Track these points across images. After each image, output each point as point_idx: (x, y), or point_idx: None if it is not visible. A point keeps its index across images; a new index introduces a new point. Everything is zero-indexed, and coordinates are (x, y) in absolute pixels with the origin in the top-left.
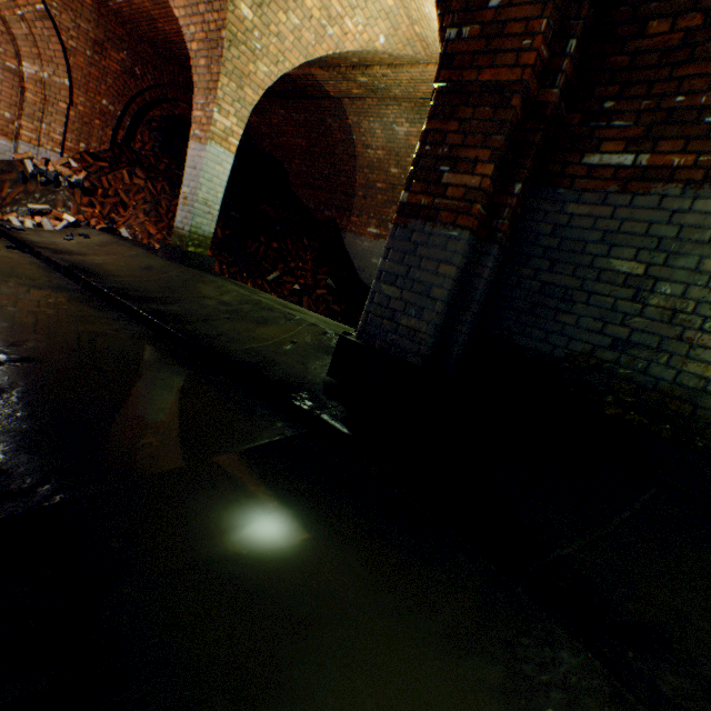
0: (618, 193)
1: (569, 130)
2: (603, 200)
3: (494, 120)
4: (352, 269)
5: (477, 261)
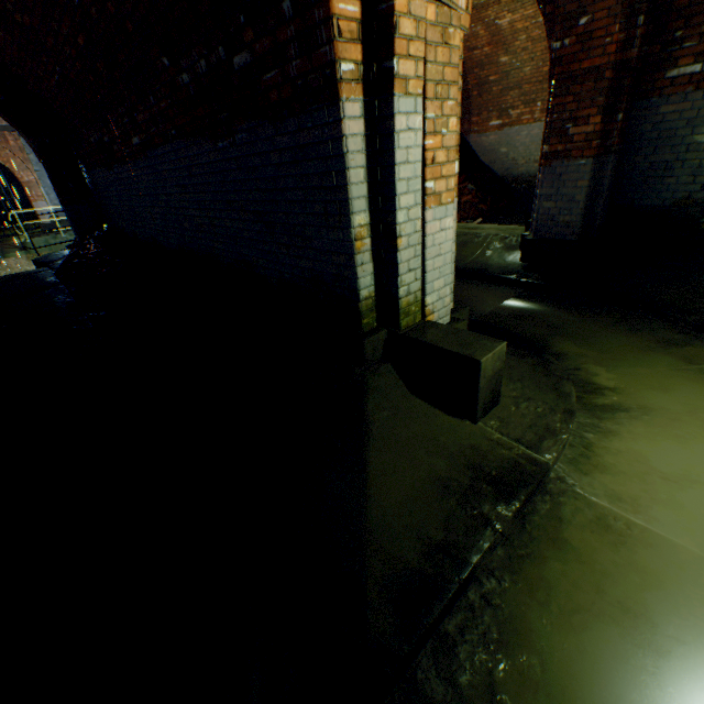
0: (693, 92)
1: (652, 58)
2: (683, 99)
3: (595, 90)
4: (484, 166)
5: (600, 169)
